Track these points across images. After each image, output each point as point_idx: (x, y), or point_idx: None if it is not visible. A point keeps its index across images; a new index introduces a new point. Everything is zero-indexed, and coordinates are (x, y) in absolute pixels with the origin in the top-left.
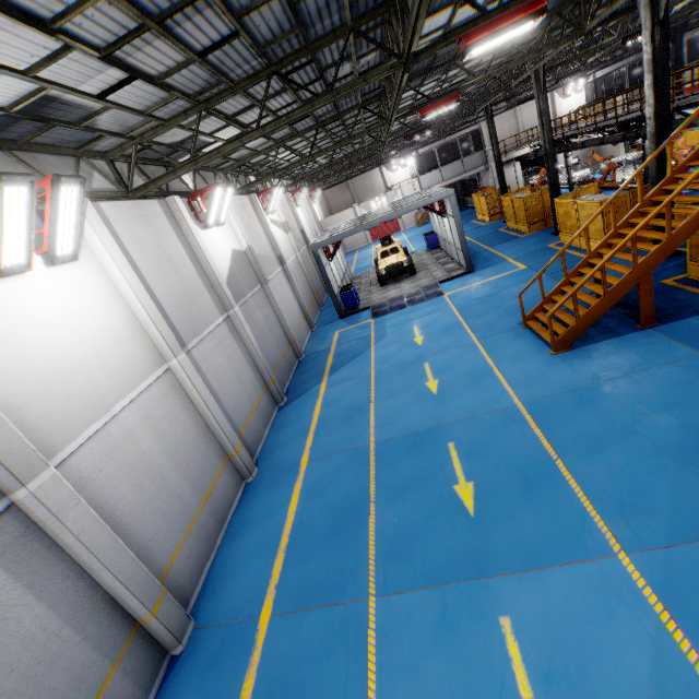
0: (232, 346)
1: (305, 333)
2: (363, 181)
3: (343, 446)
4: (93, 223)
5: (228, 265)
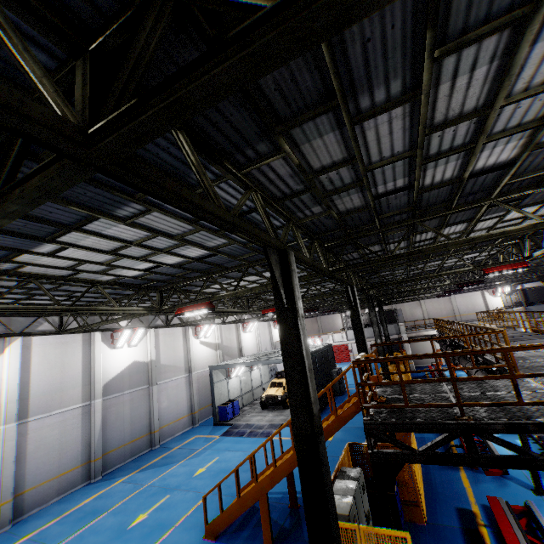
0: (74, 425)
1: (181, 427)
2: (327, 319)
3: (47, 538)
4: (14, 348)
5: (120, 371)
